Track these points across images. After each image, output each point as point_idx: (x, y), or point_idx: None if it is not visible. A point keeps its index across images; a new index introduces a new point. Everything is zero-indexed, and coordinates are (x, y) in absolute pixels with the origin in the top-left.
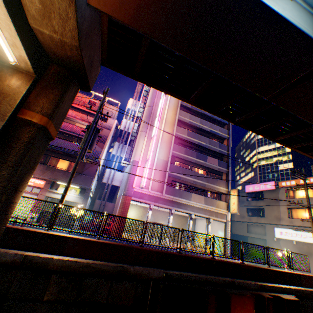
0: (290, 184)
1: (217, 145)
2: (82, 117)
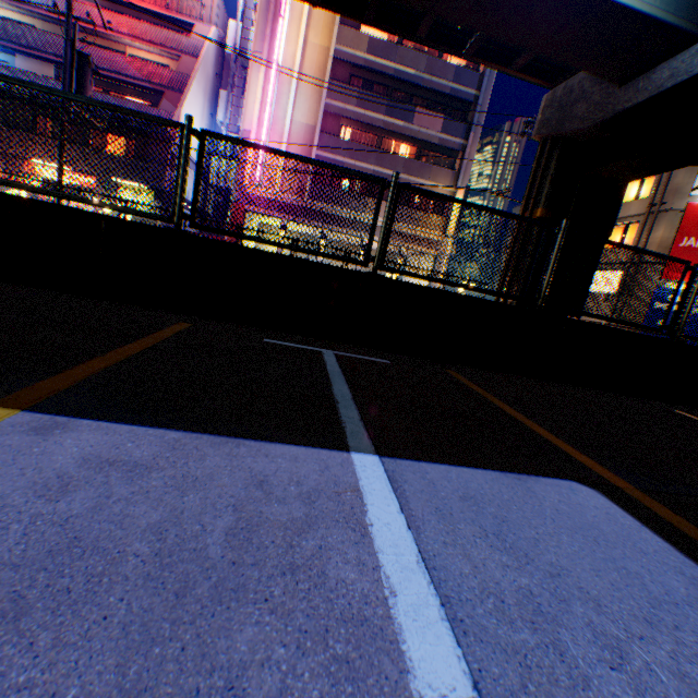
0: None
1: (449, 76)
2: (134, 29)
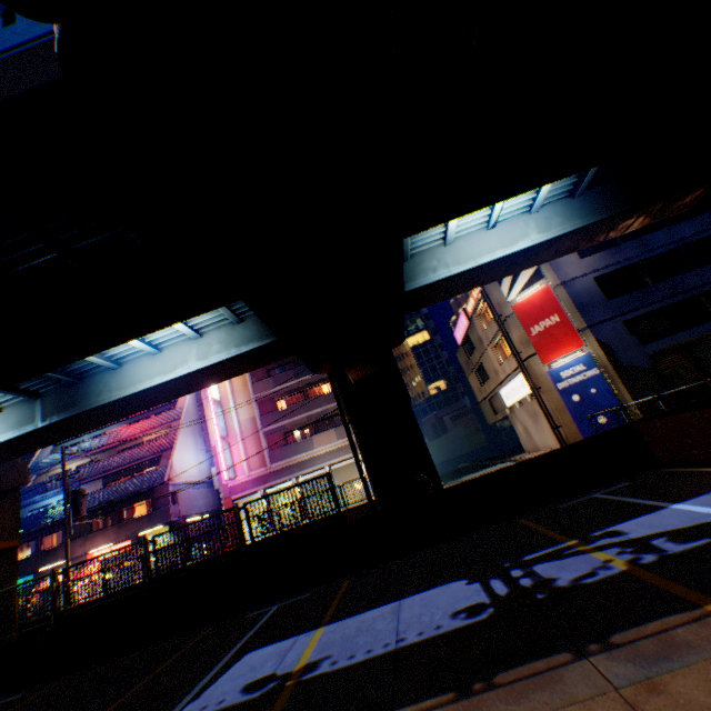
0: (472, 306)
1: None
2: (144, 426)
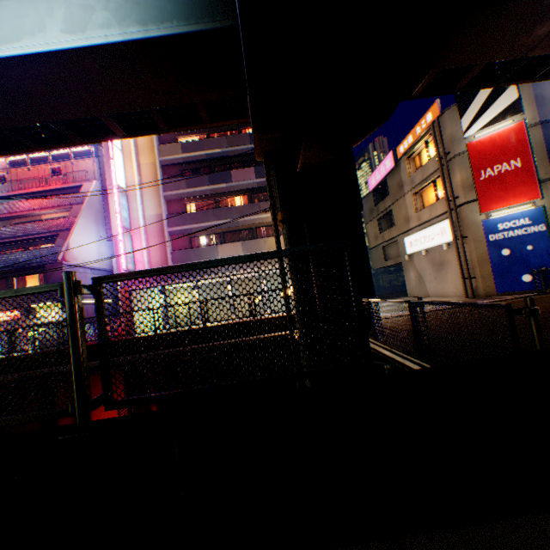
0: (407, 145)
1: (247, 141)
2: (42, 204)
